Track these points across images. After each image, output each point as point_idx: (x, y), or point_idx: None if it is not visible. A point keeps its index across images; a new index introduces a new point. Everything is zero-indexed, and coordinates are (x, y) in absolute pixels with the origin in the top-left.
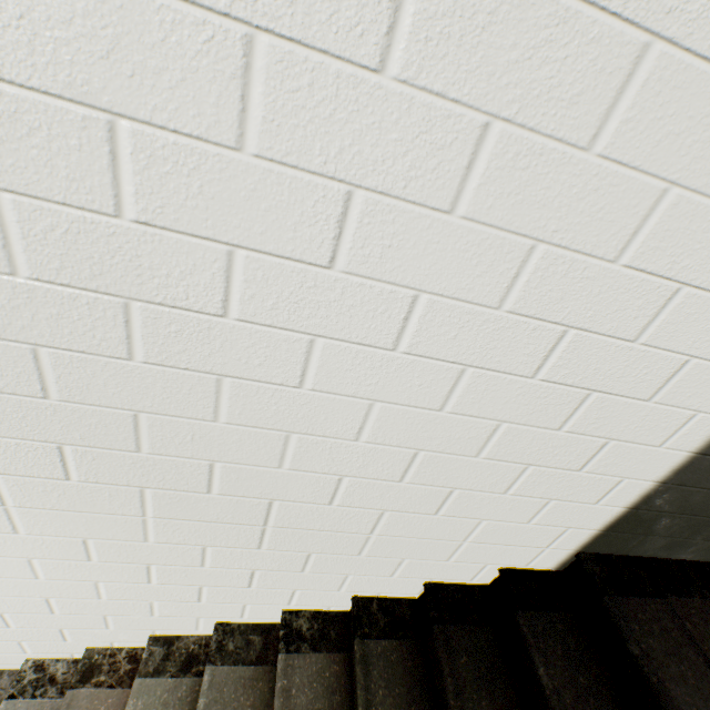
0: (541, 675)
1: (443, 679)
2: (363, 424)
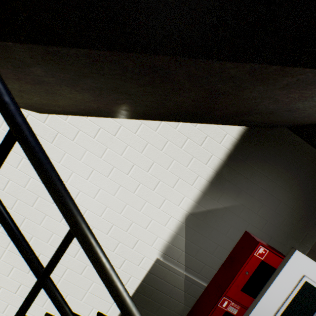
0: None
1: None
2: None
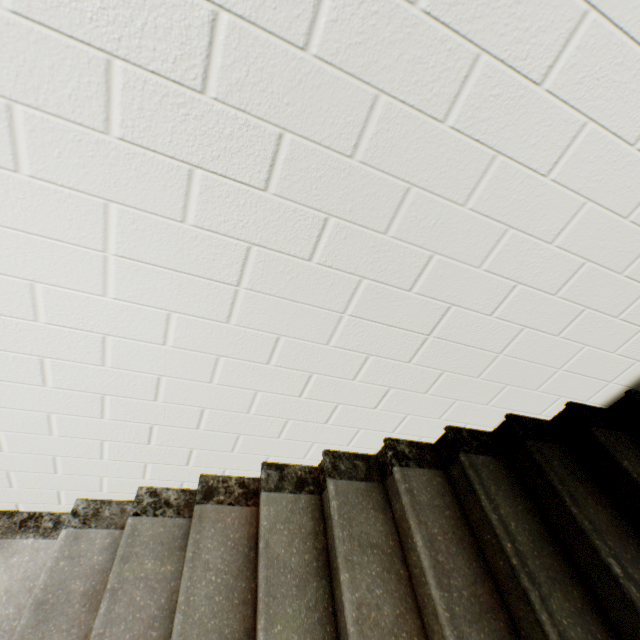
0: (626, 465)
1: (545, 474)
2: (565, 225)
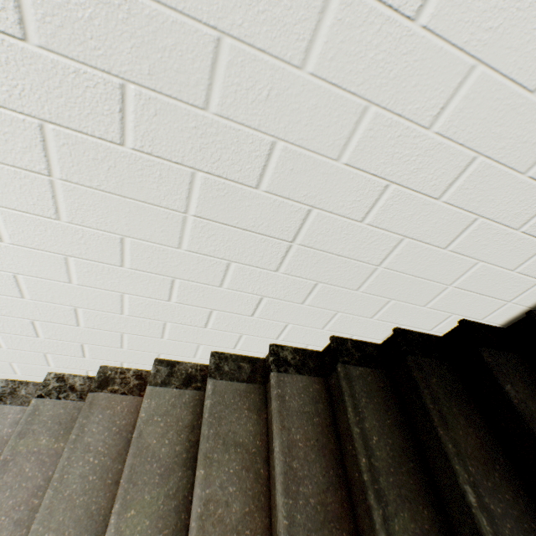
0: (509, 390)
1: (419, 392)
2: (447, 102)
